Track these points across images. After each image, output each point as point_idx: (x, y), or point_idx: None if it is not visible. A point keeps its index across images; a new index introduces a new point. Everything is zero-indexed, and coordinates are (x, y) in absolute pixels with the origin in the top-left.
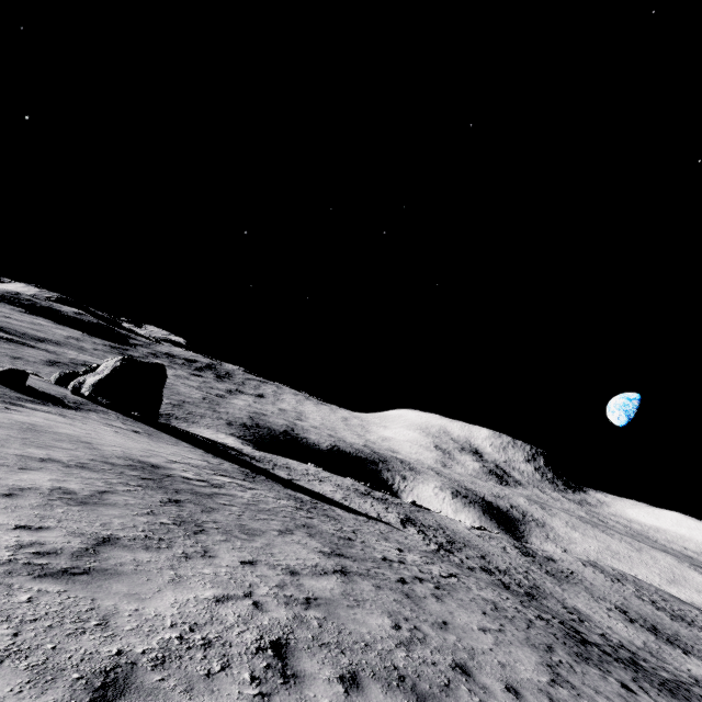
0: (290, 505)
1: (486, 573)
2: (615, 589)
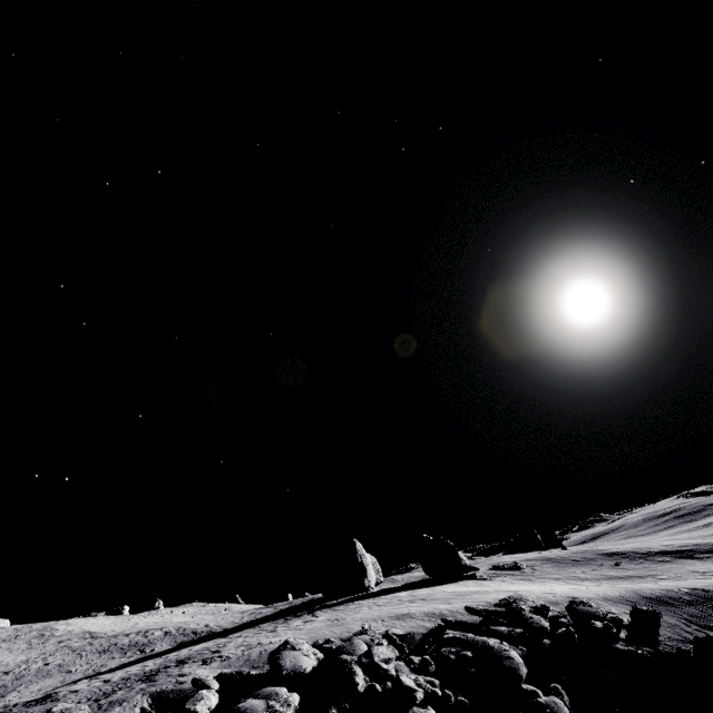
0: (121, 642)
1: None
2: None
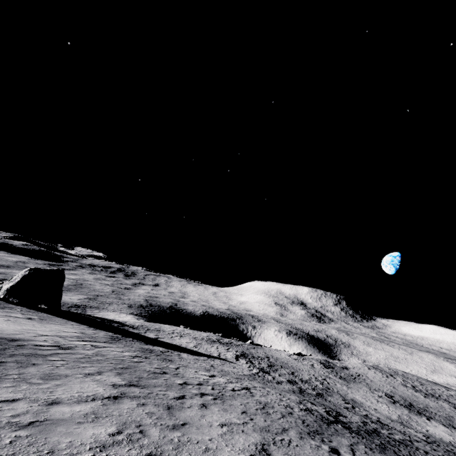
0: (130, 355)
1: (291, 384)
2: (388, 382)
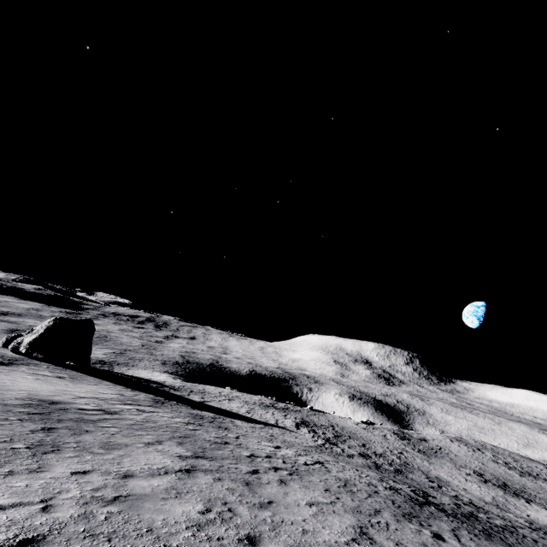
0: (182, 421)
1: (363, 457)
2: (476, 457)
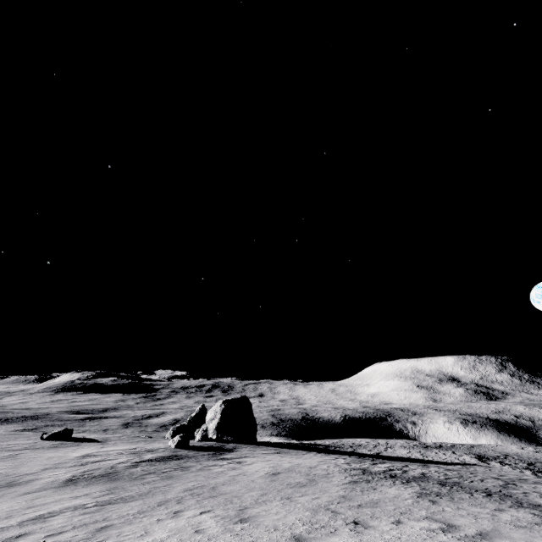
0: (441, 469)
1: None
2: None
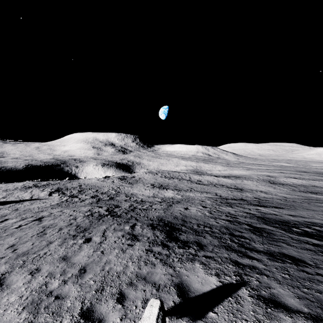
0: None
1: (93, 198)
2: (154, 177)
